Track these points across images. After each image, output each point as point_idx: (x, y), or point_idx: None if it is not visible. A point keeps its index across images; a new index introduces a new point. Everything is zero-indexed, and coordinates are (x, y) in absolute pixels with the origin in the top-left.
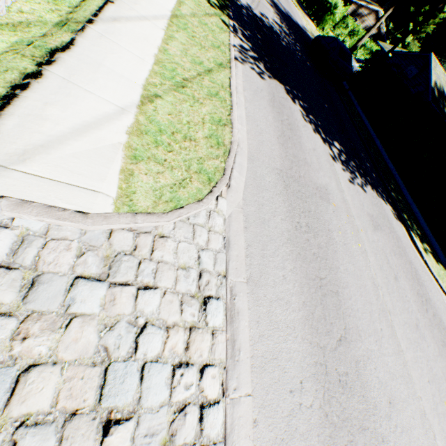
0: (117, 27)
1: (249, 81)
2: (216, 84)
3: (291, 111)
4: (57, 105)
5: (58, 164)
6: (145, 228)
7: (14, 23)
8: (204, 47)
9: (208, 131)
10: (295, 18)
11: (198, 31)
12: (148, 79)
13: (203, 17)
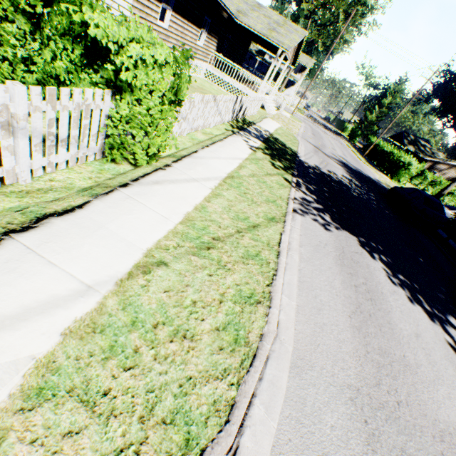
0: (155, 188)
1: (309, 234)
2: (259, 241)
3: (370, 270)
4: None
5: None
6: None
7: (31, 189)
8: (255, 202)
9: (225, 315)
10: (366, 173)
11: (254, 187)
12: (161, 240)
13: (262, 176)
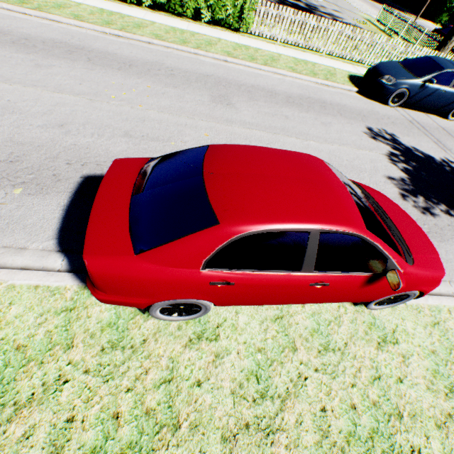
0: None
1: None
2: None
3: None
4: None
5: None
6: None
7: None
8: None
9: None
10: None
11: None
12: None
13: None
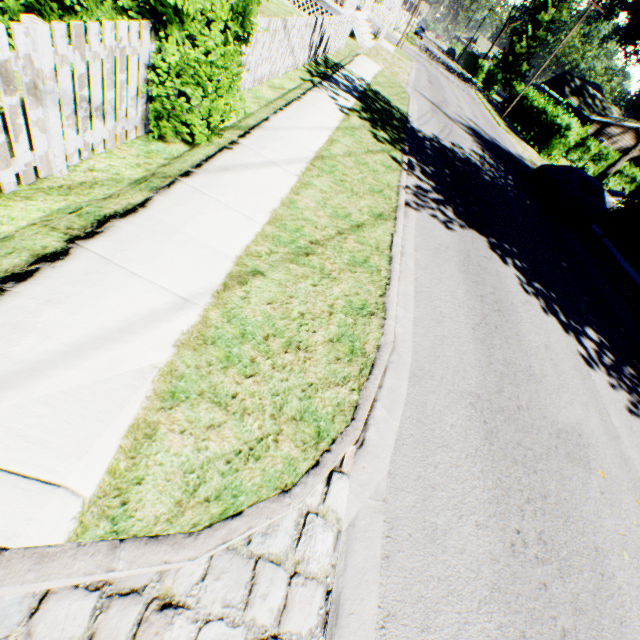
0: (225, 178)
1: (427, 235)
2: (366, 245)
3: (499, 278)
4: (67, 302)
5: (3, 422)
6: (133, 578)
7: (72, 184)
8: (357, 193)
9: (337, 327)
10: (504, 145)
11: (352, 172)
12: (250, 246)
13: (362, 155)
